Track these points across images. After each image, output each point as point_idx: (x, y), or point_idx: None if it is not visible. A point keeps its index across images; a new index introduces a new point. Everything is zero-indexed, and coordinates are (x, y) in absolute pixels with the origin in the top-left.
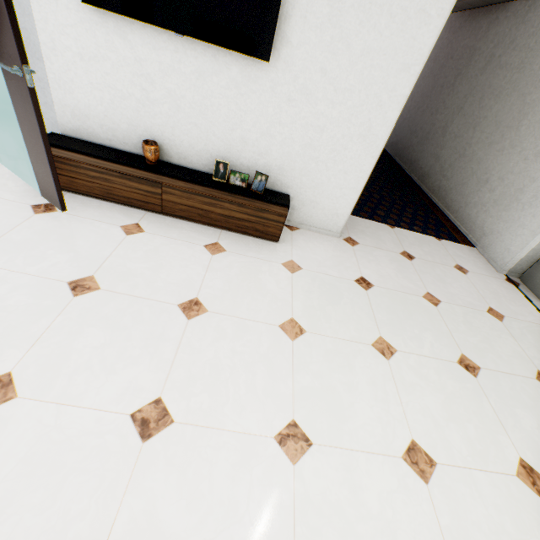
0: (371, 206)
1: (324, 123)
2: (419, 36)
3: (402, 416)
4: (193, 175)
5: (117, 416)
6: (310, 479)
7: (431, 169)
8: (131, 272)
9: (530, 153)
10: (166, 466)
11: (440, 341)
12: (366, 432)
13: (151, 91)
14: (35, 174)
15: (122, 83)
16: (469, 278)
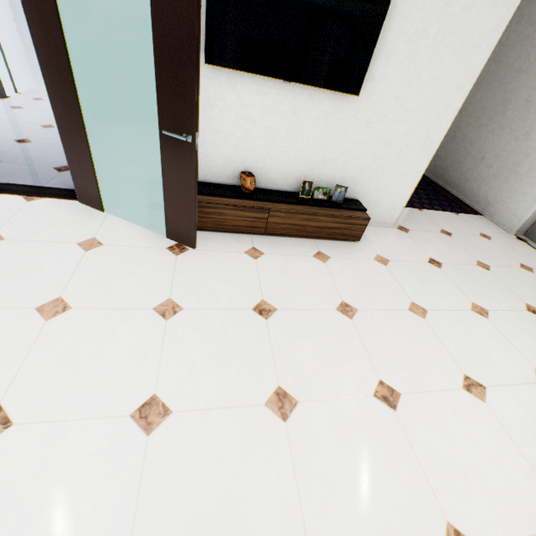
0: None
1: (392, 138)
2: (472, 64)
3: (520, 355)
4: (284, 196)
5: (366, 398)
6: (499, 409)
7: None
8: (285, 291)
9: (519, 134)
10: (419, 422)
11: (507, 297)
12: (508, 371)
13: (250, 129)
14: (166, 219)
15: (225, 126)
16: (494, 242)
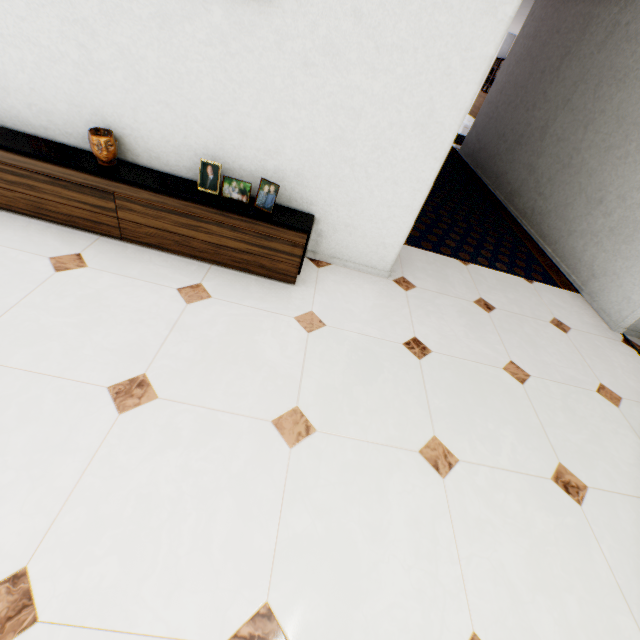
0: (438, 233)
1: (361, 104)
2: None
3: (459, 585)
4: (168, 183)
5: None
6: None
7: (523, 184)
8: (43, 332)
9: None
10: None
11: (526, 442)
12: (394, 622)
13: (93, 49)
14: None
15: (48, 36)
16: (571, 338)
